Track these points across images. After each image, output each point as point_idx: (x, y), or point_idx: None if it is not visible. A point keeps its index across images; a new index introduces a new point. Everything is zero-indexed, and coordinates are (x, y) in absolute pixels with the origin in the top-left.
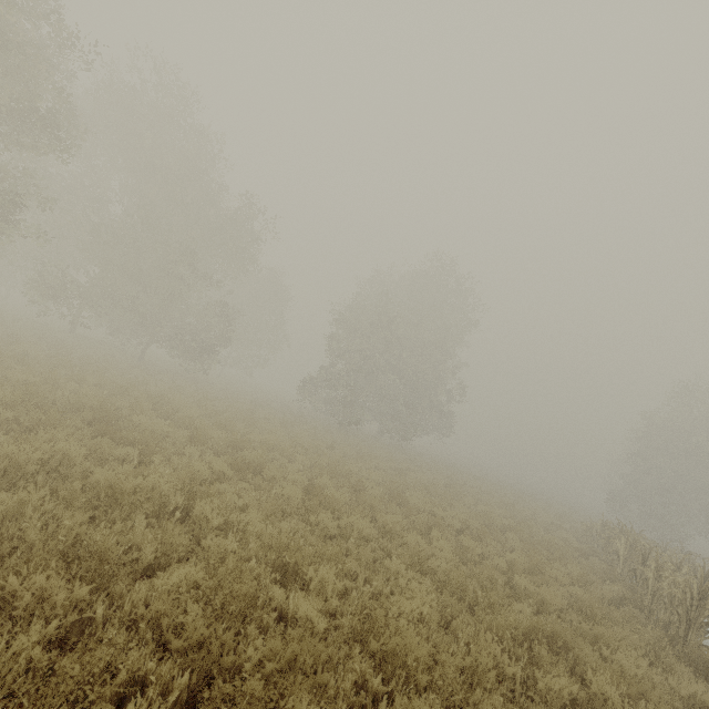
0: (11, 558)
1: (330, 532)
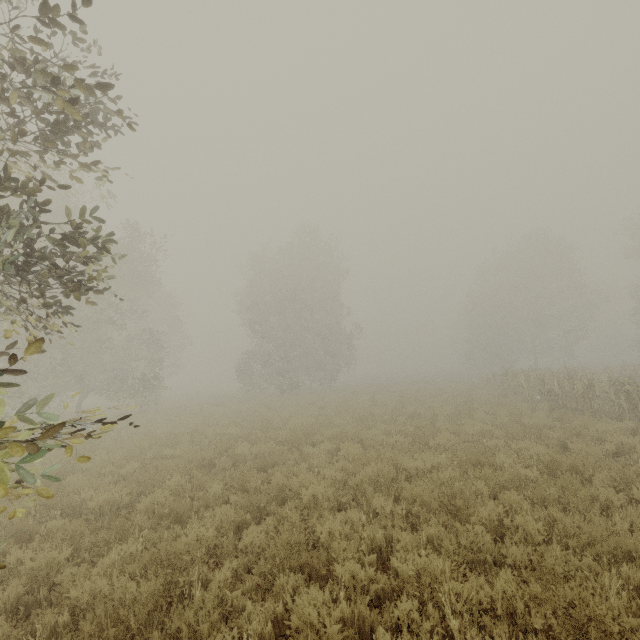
0: (431, 522)
1: (447, 445)
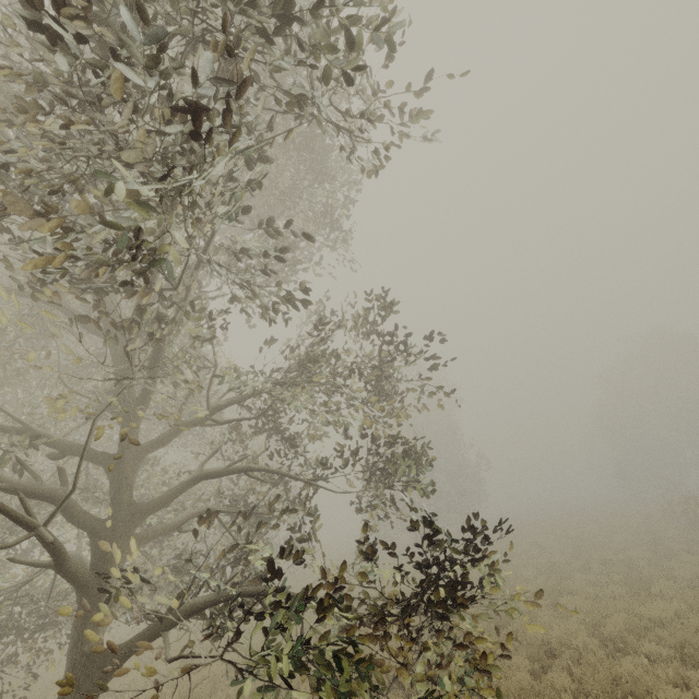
0: None
1: (671, 593)
